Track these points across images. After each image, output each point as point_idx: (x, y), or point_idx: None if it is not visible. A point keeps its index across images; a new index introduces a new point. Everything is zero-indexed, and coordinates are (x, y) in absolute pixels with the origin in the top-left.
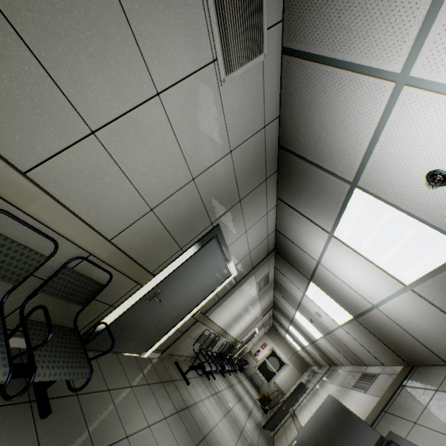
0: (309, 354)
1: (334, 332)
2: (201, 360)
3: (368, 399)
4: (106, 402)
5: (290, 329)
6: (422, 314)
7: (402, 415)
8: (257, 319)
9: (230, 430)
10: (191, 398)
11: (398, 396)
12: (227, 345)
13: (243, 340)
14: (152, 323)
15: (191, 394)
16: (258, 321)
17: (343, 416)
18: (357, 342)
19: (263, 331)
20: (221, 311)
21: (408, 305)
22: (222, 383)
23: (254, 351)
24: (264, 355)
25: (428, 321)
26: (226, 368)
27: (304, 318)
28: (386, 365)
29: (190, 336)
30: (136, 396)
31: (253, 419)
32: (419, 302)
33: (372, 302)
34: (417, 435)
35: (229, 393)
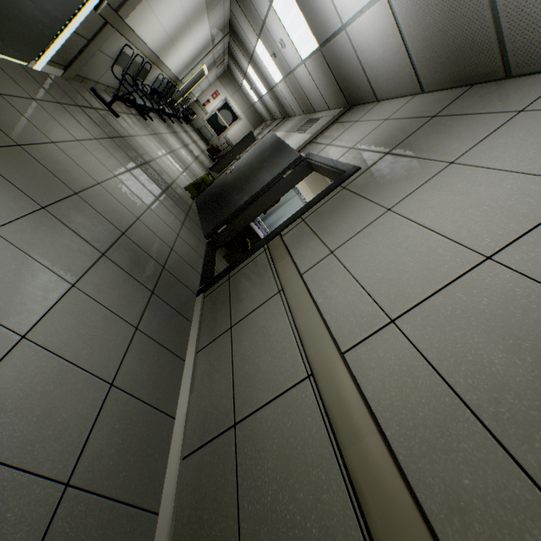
0: (266, 107)
1: (295, 73)
2: (129, 91)
3: (304, 138)
4: (5, 107)
5: (249, 72)
6: (382, 38)
7: (322, 143)
8: (206, 51)
9: (175, 165)
10: (125, 132)
11: (327, 131)
12: (165, 83)
13: (187, 82)
14: (22, 3)
15: (124, 128)
16: (207, 55)
17: (278, 146)
18: (314, 84)
19: (214, 74)
20: (146, 16)
21: (375, 24)
22: (163, 128)
23: (203, 101)
24: (215, 107)
25: (383, 48)
26: (166, 111)
27: (267, 52)
28: (331, 110)
29: (103, 52)
30: (46, 111)
31: (200, 163)
32: (387, 18)
33: (344, 19)
34: (325, 152)
35: (173, 138)
